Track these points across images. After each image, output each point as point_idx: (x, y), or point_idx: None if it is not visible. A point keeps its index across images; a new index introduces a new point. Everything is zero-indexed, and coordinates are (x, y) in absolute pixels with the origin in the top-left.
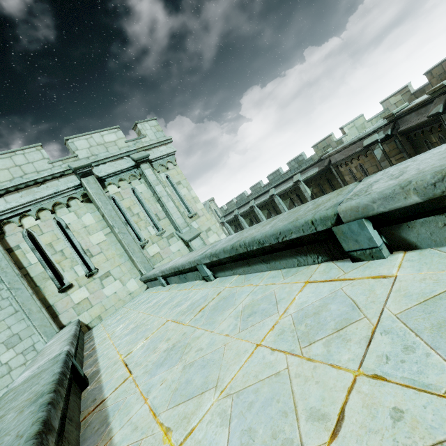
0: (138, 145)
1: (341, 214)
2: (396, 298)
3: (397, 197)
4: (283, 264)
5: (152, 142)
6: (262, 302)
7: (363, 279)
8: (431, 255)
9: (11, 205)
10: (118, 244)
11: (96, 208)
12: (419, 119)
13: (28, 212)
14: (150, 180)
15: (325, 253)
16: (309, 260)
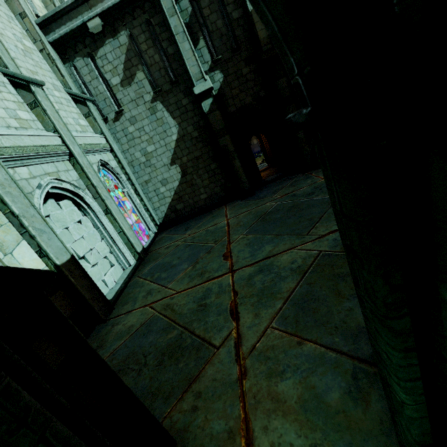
0: None
1: None
2: None
3: None
4: None
5: None
6: None
7: None
8: None
9: None
10: None
11: None
12: None
13: None
14: None
15: None
16: None
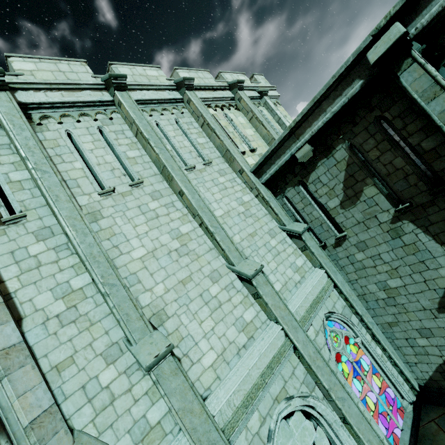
0: (259, 85)
1: None
2: None
3: None
4: None
5: (266, 85)
6: None
7: None
8: None
9: (204, 96)
10: (262, 139)
11: (244, 115)
12: None
13: (210, 105)
14: (271, 106)
15: None
16: None
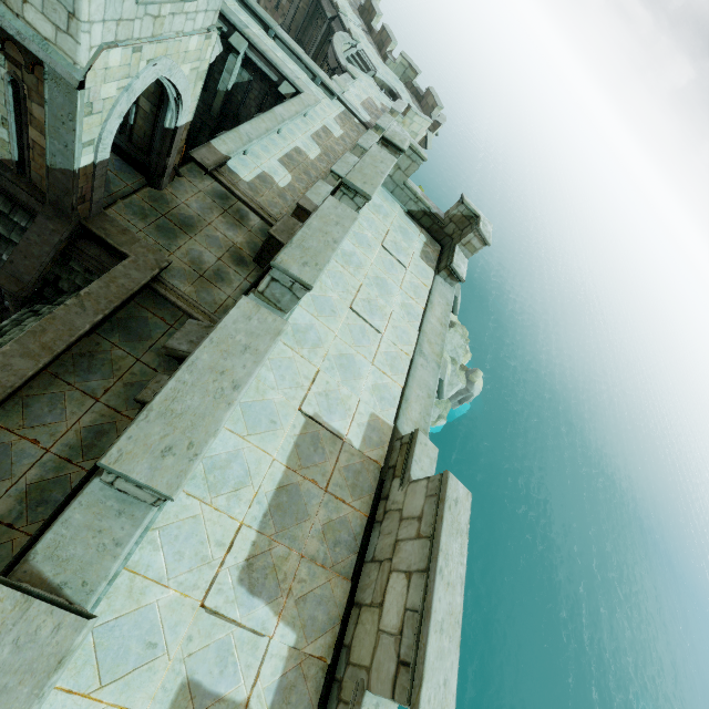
0: None
1: (273, 29)
2: (270, 43)
3: (279, 35)
4: (255, 20)
5: None
6: (250, 24)
7: (268, 39)
8: (276, 44)
9: None
10: None
11: None
12: (326, 7)
13: None
14: None
15: (265, 29)
16: (261, 27)
